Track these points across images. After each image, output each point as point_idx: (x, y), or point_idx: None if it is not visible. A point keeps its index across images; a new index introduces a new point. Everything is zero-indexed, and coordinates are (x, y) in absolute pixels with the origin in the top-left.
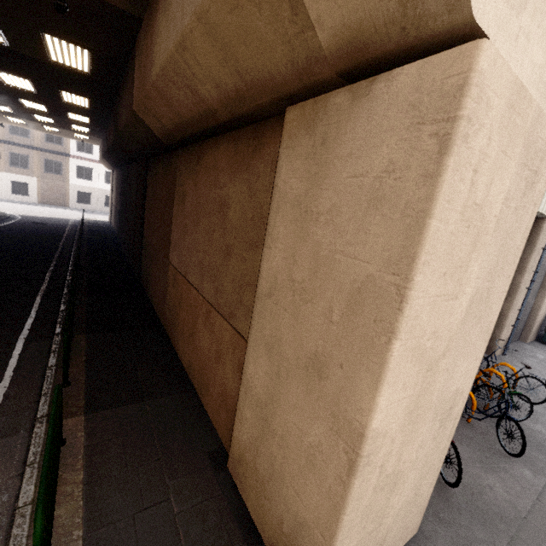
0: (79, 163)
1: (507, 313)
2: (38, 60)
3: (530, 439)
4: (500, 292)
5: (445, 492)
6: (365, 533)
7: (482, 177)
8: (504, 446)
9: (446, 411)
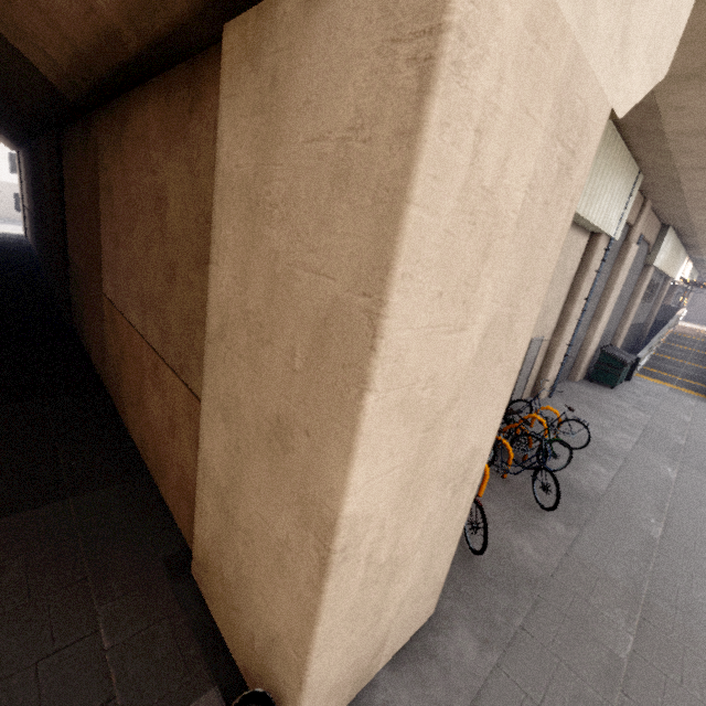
0: None
1: (555, 349)
2: None
3: (566, 489)
4: (527, 320)
5: (470, 562)
6: (356, 637)
7: (492, 145)
8: (539, 500)
9: (461, 475)
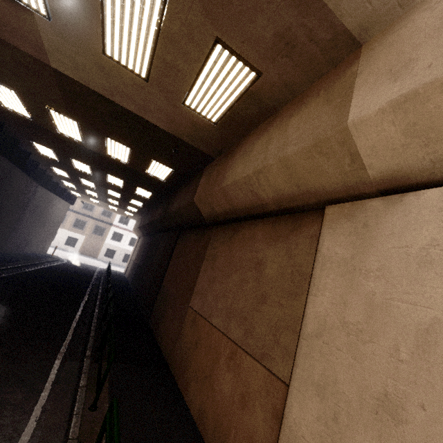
0: (117, 230)
1: None
2: (138, 172)
3: None
4: None
5: None
6: None
7: None
8: None
9: None
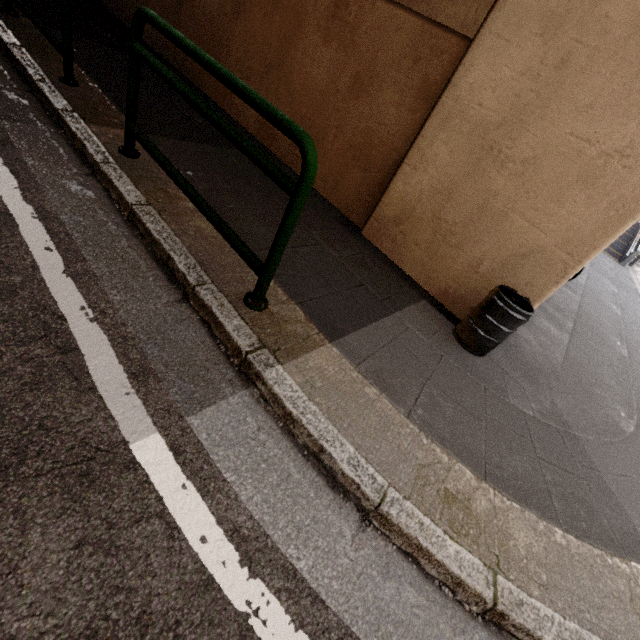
0: None
1: None
2: None
3: None
4: None
5: None
6: None
7: None
8: None
9: None
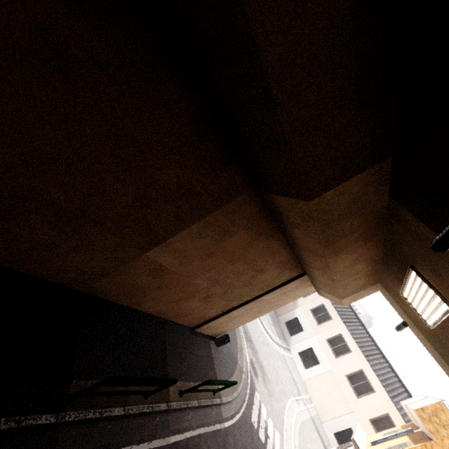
0: None
1: None
2: None
3: None
4: None
5: None
6: None
7: None
8: None
9: None
